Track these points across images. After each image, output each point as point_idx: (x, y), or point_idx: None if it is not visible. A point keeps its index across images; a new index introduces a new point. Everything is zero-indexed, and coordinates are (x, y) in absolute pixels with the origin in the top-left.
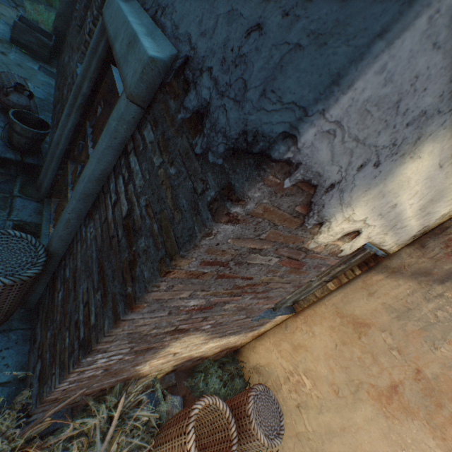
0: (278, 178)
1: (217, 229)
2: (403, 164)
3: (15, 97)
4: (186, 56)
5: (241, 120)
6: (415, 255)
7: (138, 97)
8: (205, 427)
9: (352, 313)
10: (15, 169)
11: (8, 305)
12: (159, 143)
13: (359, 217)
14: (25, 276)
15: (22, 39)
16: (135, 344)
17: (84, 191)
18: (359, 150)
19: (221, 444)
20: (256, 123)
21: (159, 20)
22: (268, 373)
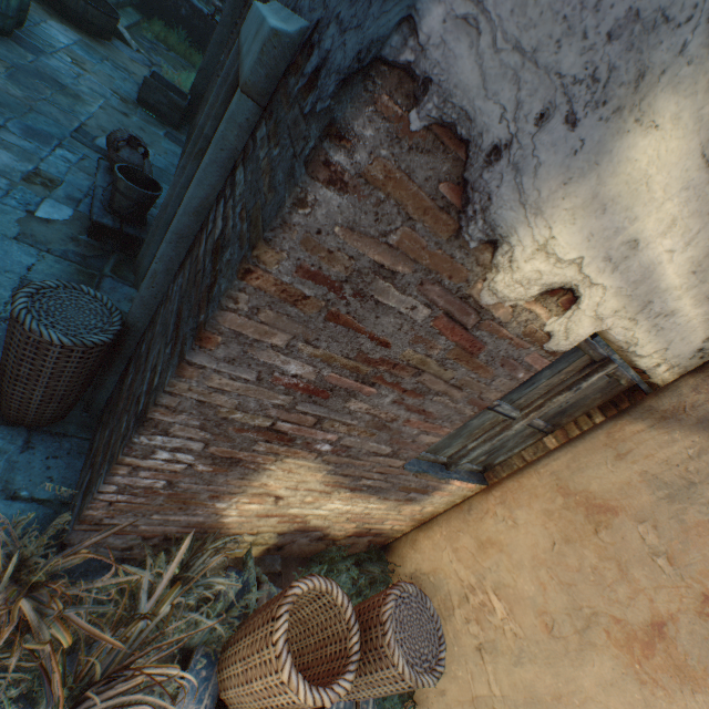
0: (398, 105)
1: (315, 196)
2: (626, 134)
3: (127, 153)
4: (317, 21)
5: (359, 42)
6: (706, 388)
7: (255, 88)
8: (313, 636)
9: (584, 489)
10: (111, 244)
11: (64, 385)
12: (270, 133)
13: (567, 253)
14: (89, 340)
15: (151, 99)
16: (210, 436)
17: (177, 229)
18: (529, 76)
19: (332, 662)
20: (373, 34)
21: (298, 7)
22: (432, 587)
